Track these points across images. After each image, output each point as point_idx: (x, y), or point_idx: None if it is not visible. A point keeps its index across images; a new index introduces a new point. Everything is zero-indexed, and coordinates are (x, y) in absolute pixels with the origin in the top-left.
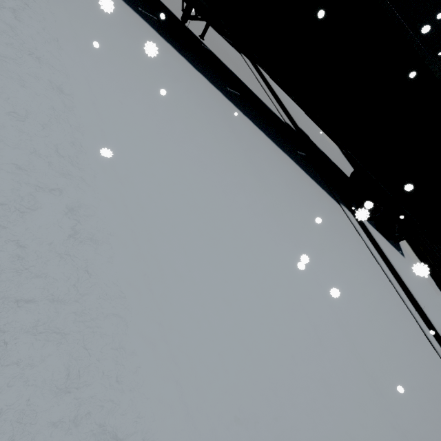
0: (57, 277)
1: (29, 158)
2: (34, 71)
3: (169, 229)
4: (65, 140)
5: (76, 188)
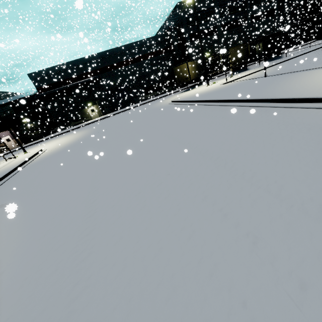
0: None
1: None
2: None
3: None
4: None
5: None
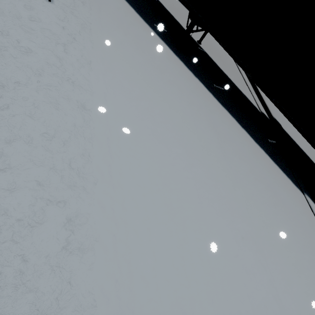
0: (45, 290)
1: (48, 174)
2: (67, 94)
3: (144, 231)
4: (78, 153)
5: (77, 198)
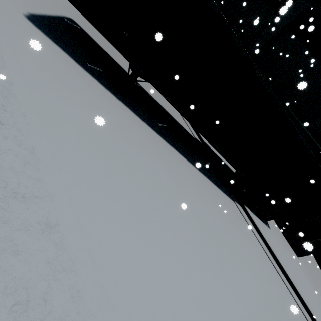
0: None
1: None
2: (22, 219)
3: None
4: (66, 300)
5: None
